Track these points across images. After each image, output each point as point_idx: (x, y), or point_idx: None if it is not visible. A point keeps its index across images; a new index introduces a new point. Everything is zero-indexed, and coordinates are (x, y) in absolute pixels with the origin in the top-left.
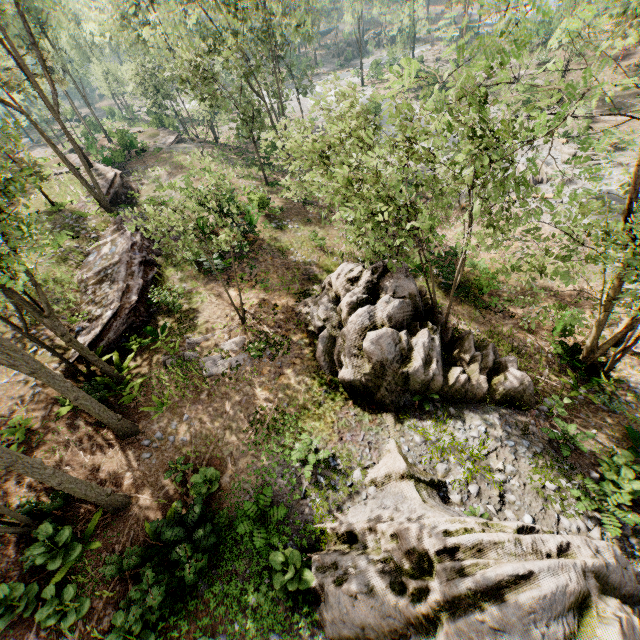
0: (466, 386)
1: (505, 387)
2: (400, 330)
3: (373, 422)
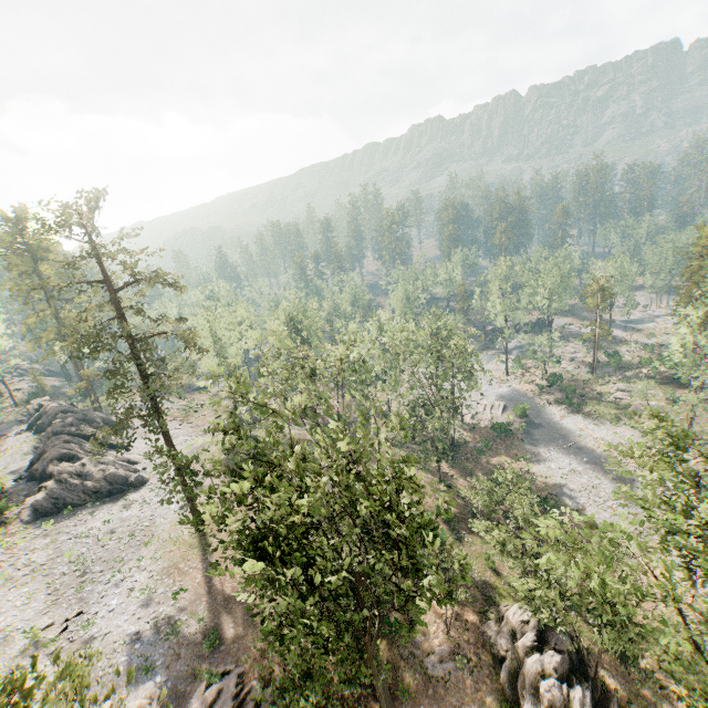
0: None
1: None
2: (562, 679)
3: None
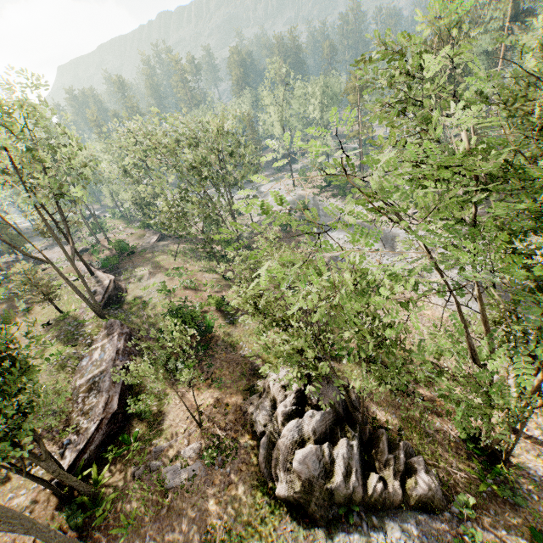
0: (383, 495)
1: (417, 492)
2: (324, 439)
3: (307, 538)
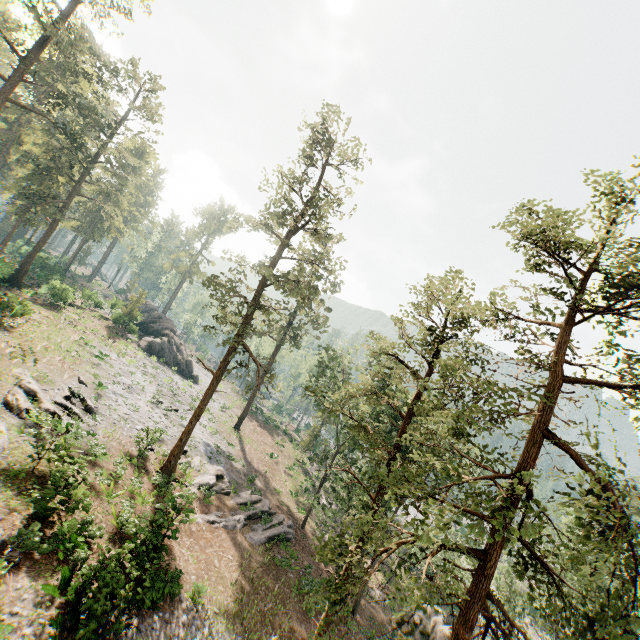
0: None
1: None
2: None
3: None
